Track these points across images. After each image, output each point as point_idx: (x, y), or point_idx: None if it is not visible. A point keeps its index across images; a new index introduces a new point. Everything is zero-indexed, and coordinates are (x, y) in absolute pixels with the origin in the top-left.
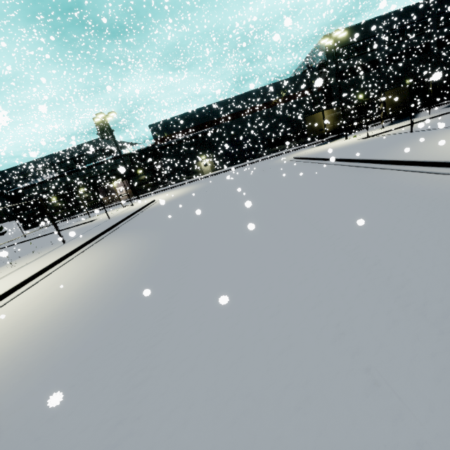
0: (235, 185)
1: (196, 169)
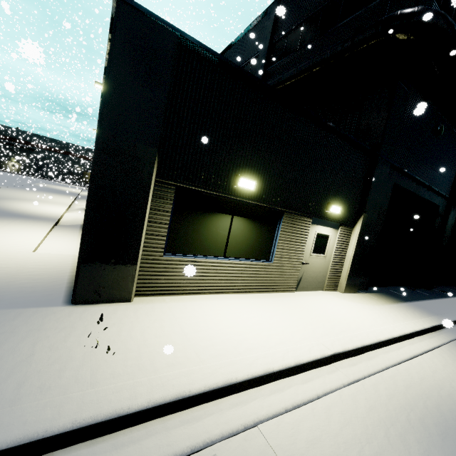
0: (4, 175)
1: (4, 164)
